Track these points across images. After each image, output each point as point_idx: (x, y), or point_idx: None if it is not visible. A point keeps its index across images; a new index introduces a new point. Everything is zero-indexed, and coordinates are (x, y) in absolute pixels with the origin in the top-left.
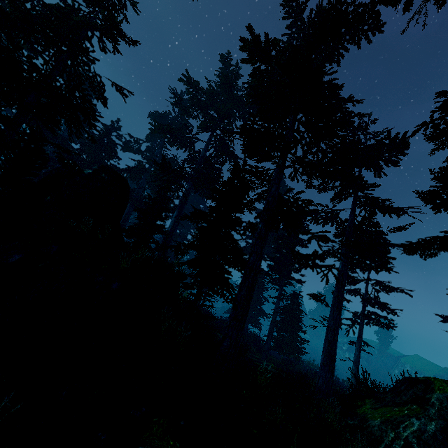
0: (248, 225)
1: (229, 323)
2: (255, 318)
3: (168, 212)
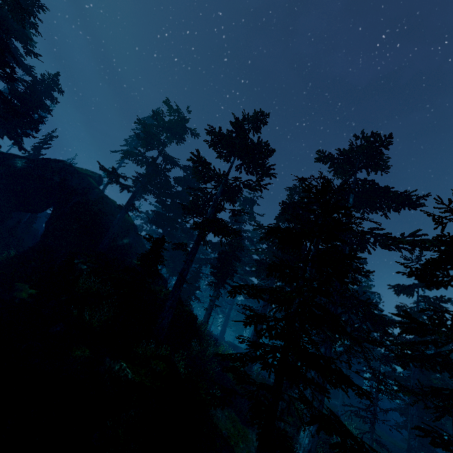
0: None
1: None
2: None
3: None
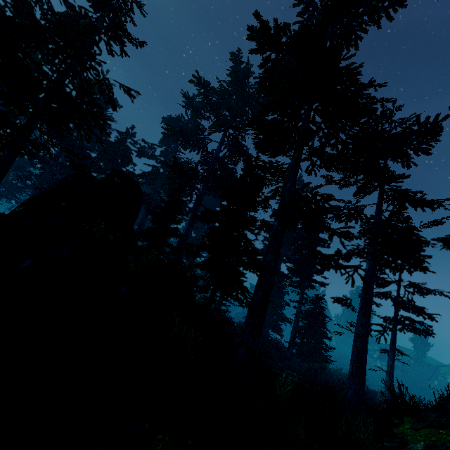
0: (263, 224)
1: (244, 328)
2: (276, 324)
3: (182, 215)
